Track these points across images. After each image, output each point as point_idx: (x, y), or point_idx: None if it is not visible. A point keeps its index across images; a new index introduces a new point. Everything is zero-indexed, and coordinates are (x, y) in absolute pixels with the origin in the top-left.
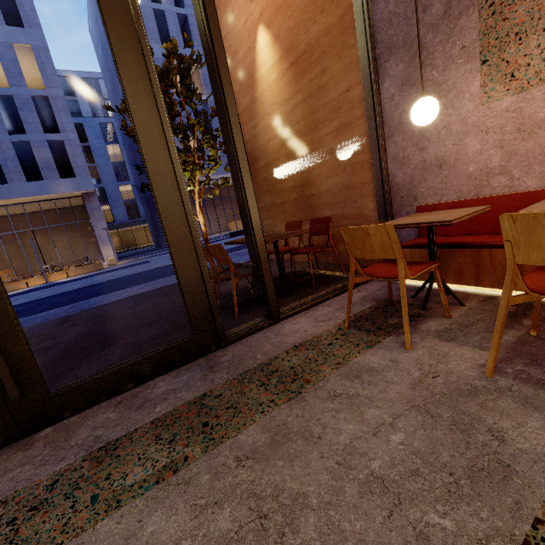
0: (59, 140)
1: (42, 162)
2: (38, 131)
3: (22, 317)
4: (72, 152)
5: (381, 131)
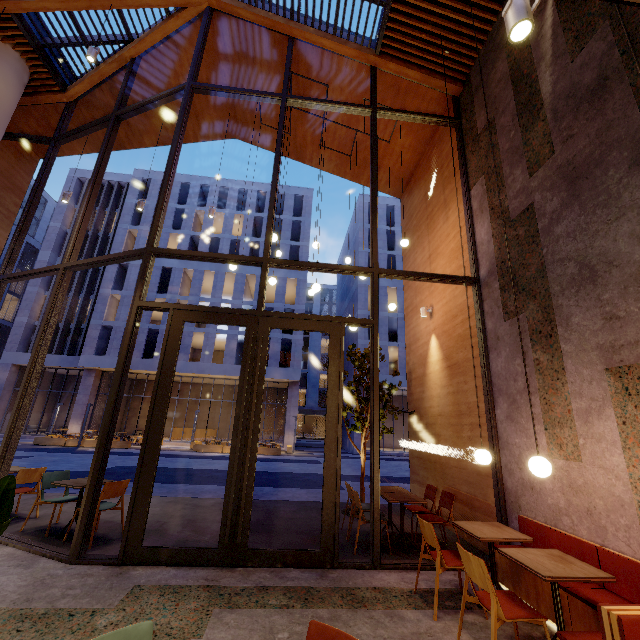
0: (289, 338)
1: (272, 353)
2: (279, 331)
3: (217, 484)
4: (295, 348)
5: (495, 442)
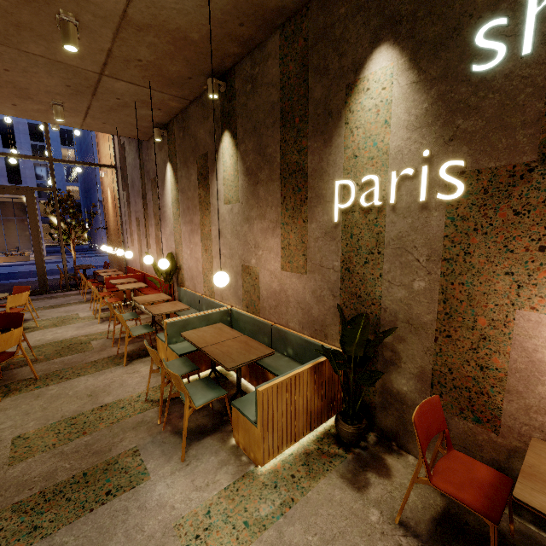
0: None
1: None
2: None
3: None
4: (24, 165)
5: (123, 242)
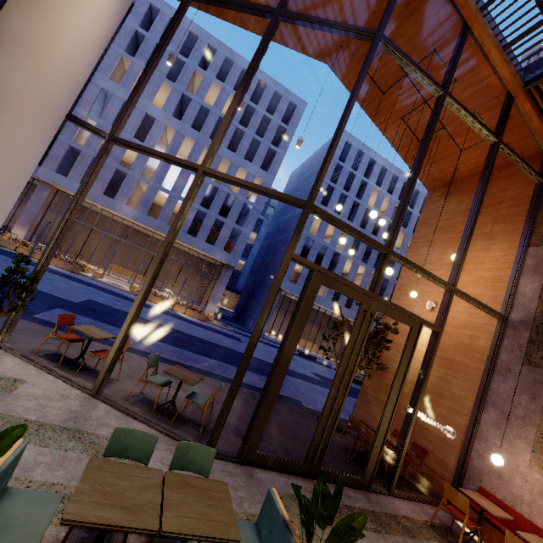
0: (239, 229)
1: (221, 236)
2: (233, 220)
3: (190, 350)
4: (241, 240)
5: (474, 432)
